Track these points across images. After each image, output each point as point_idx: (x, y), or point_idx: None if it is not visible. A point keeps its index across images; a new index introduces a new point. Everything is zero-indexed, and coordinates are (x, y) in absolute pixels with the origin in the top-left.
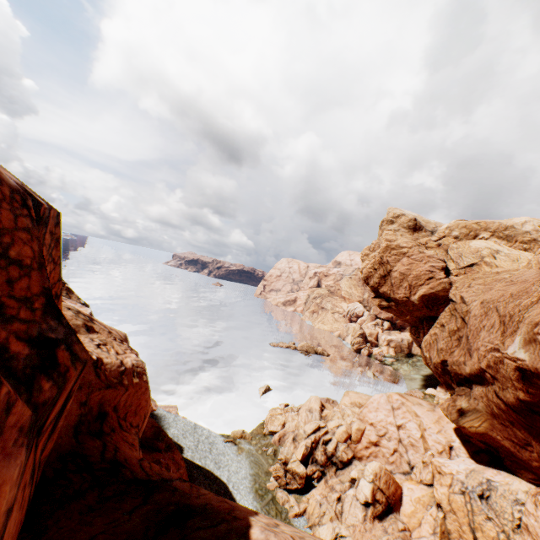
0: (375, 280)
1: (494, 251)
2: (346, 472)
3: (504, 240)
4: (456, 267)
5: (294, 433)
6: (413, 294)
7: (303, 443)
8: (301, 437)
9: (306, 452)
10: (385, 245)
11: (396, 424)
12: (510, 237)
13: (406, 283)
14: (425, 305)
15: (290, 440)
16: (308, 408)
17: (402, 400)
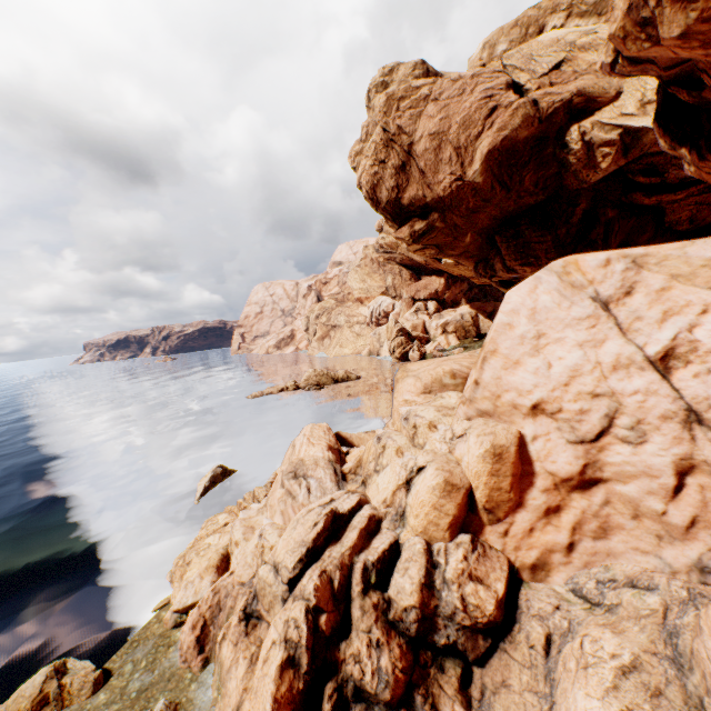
0: (390, 184)
1: (586, 31)
2: (515, 675)
3: (592, 17)
4: (532, 77)
5: (252, 586)
6: (469, 162)
7: (272, 636)
8: (271, 599)
9: (295, 682)
10: (384, 98)
11: (651, 356)
12: (601, 3)
13: (448, 148)
14: (497, 178)
15: (232, 628)
16: (289, 470)
17: (628, 253)
